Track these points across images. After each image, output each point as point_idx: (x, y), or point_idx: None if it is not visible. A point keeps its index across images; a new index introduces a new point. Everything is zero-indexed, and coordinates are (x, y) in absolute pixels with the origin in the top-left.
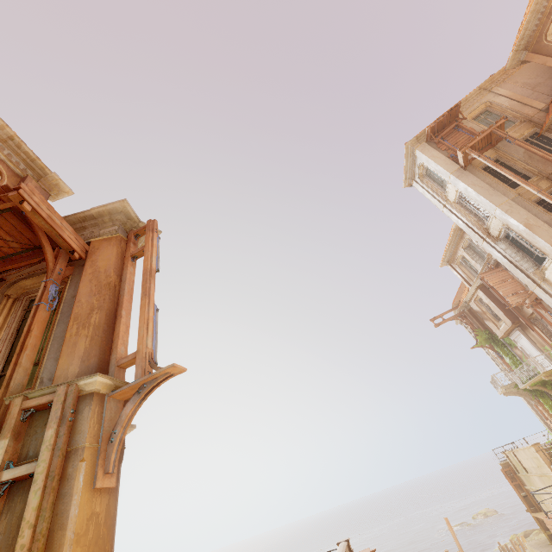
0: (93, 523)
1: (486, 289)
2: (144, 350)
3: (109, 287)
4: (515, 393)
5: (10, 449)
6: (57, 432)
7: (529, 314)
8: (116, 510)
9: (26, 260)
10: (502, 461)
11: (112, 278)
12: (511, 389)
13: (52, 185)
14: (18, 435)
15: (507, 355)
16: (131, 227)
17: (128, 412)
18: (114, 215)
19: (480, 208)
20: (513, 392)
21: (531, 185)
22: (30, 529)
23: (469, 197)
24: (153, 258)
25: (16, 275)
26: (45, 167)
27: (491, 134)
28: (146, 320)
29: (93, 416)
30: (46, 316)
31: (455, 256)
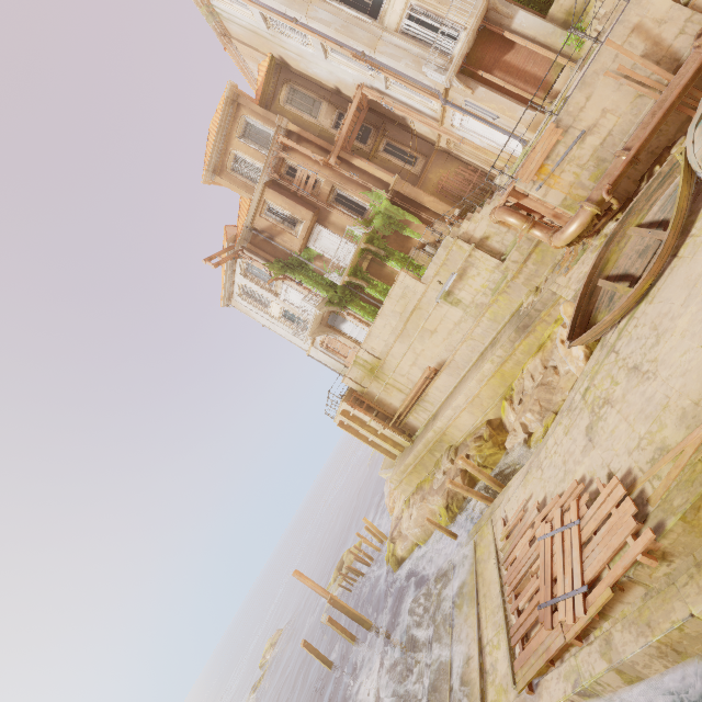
0: None
1: (275, 187)
2: None
3: None
4: (319, 333)
5: None
6: None
7: (327, 195)
8: None
9: None
10: (343, 396)
11: None
12: (324, 309)
13: None
14: None
15: (308, 277)
16: None
17: None
18: None
19: None
20: (318, 332)
21: None
22: None
23: None
24: None
25: None
26: None
27: None
28: None
29: None
30: None
31: (226, 158)
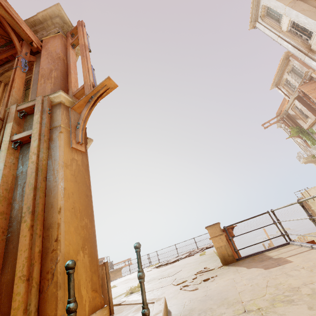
0: (75, 163)
1: (301, 98)
2: (88, 81)
3: (60, 59)
4: (311, 162)
5: (15, 129)
6: (41, 116)
7: None
8: (87, 163)
9: (3, 53)
10: (299, 198)
11: (60, 54)
12: (309, 159)
13: None
14: (19, 124)
15: (309, 140)
16: (67, 31)
17: (85, 112)
18: (53, 18)
19: (306, 30)
20: (310, 162)
21: None
22: (35, 155)
23: (299, 22)
24: (85, 39)
25: (2, 69)
26: None
27: None
28: (86, 68)
29: (63, 114)
30: (22, 75)
31: (281, 80)
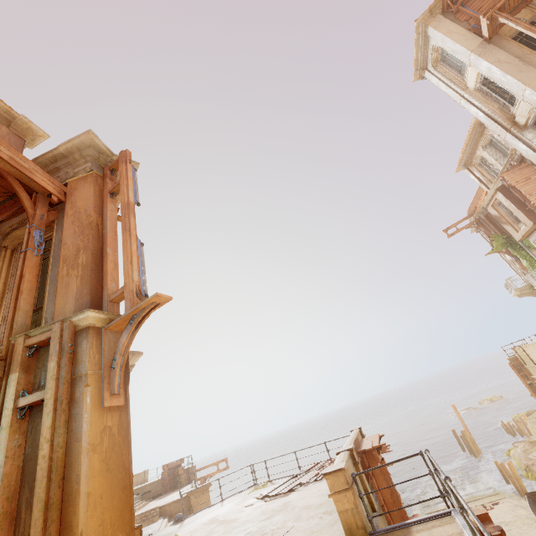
0: (107, 435)
1: (507, 190)
2: (130, 284)
3: (91, 227)
4: (529, 294)
5: (22, 381)
6: (58, 364)
7: None
8: (128, 423)
9: (9, 209)
10: (510, 356)
11: (93, 217)
12: (526, 290)
13: (24, 130)
14: (28, 369)
15: (524, 258)
16: (106, 162)
17: (124, 342)
18: (83, 150)
19: (506, 91)
20: (528, 294)
21: None
22: (48, 443)
23: (493, 79)
24: (130, 191)
25: (8, 226)
26: (10, 110)
27: None
28: (129, 255)
29: (92, 347)
30: (36, 261)
31: (473, 158)
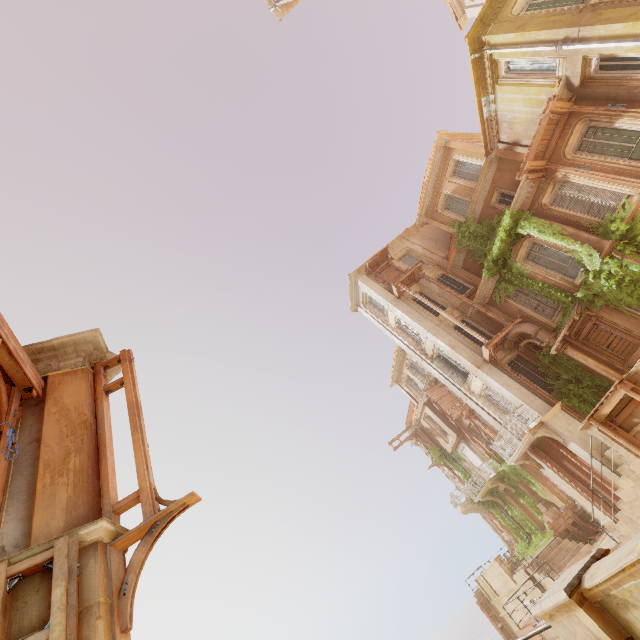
0: None
1: (432, 405)
2: (148, 487)
3: (86, 426)
4: (472, 510)
5: (0, 627)
6: (67, 590)
7: (467, 425)
8: None
9: None
10: (476, 592)
11: (87, 415)
12: (469, 505)
13: None
14: (5, 610)
15: (459, 470)
16: (97, 358)
17: (141, 556)
18: (80, 345)
19: (416, 332)
20: (471, 509)
21: (448, 314)
22: None
23: (406, 322)
24: (137, 390)
25: None
26: None
27: (414, 273)
28: (143, 455)
29: (101, 568)
30: (5, 467)
31: (402, 375)
